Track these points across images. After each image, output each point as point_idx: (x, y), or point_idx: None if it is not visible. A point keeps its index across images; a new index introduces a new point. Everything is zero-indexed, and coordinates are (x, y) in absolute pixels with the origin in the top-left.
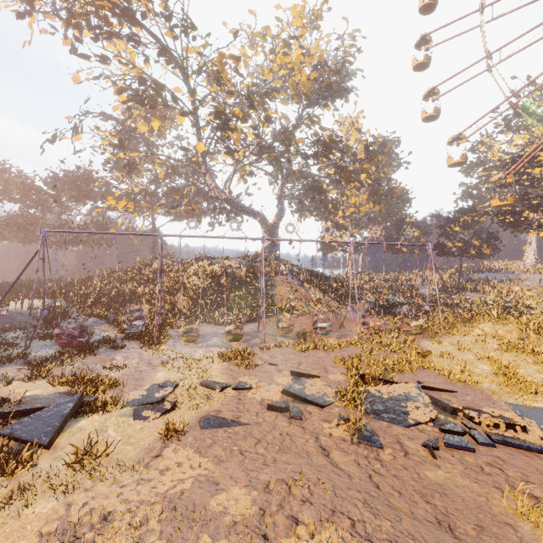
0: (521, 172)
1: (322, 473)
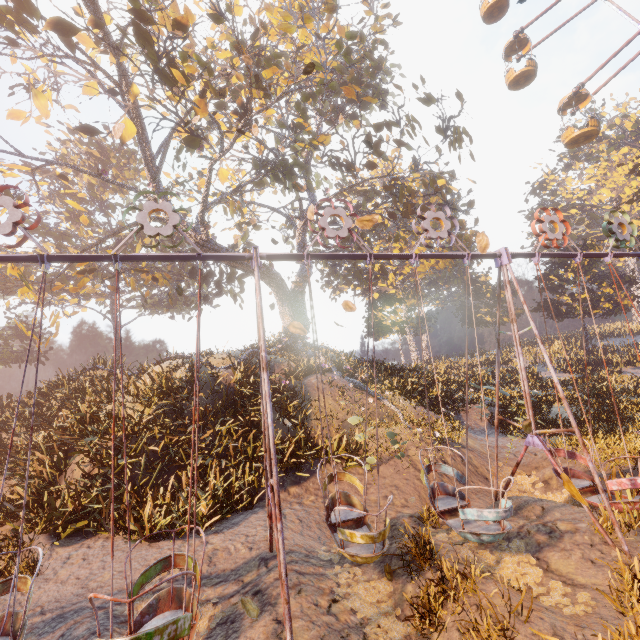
0: None
1: None
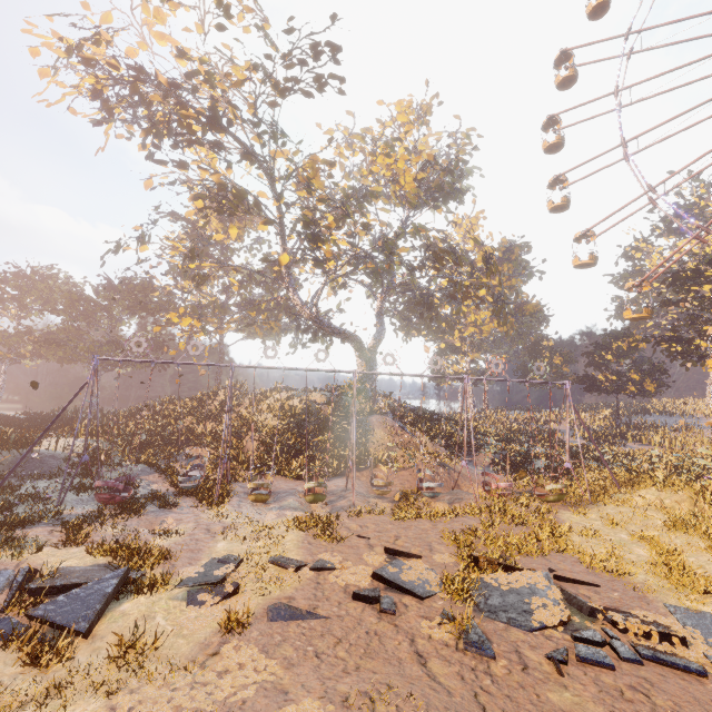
0: (686, 289)
1: (415, 686)
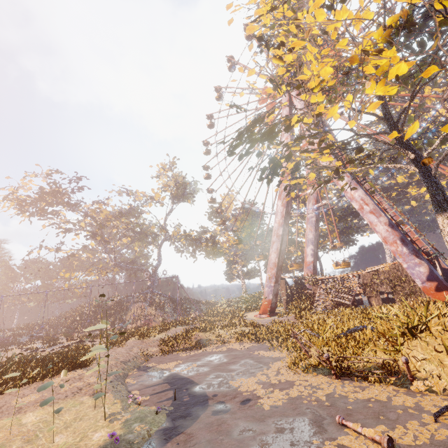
0: None
1: None
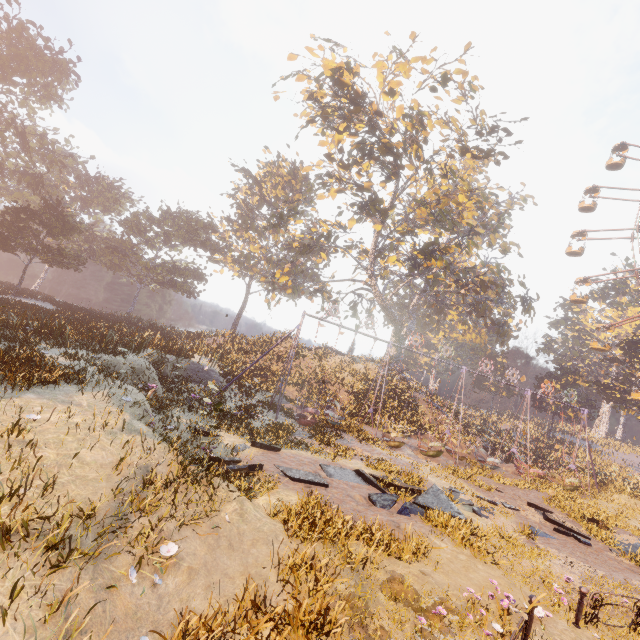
0: (632, 355)
1: None
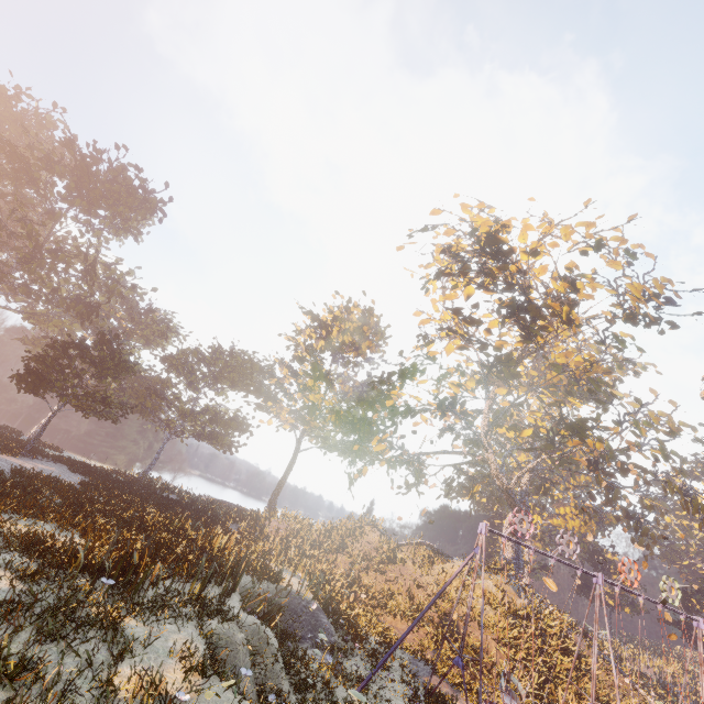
0: None
1: None
